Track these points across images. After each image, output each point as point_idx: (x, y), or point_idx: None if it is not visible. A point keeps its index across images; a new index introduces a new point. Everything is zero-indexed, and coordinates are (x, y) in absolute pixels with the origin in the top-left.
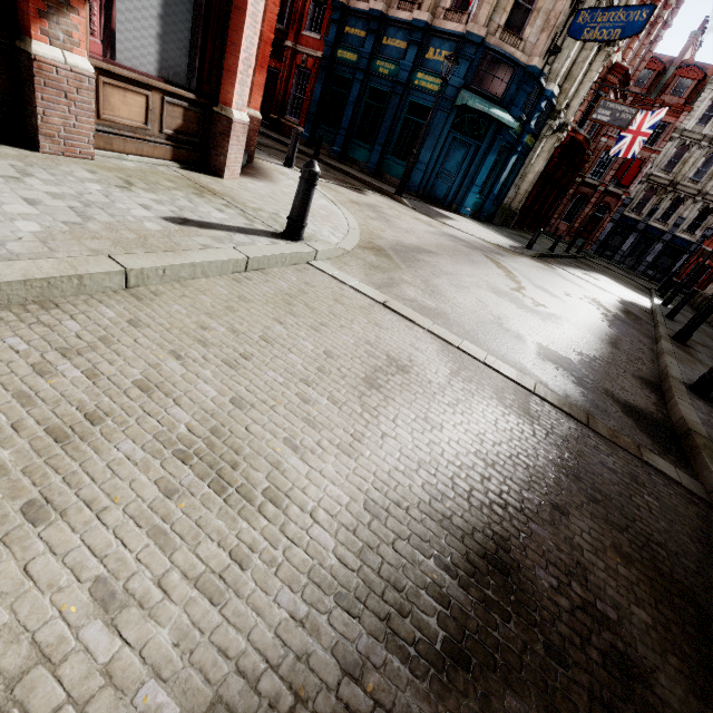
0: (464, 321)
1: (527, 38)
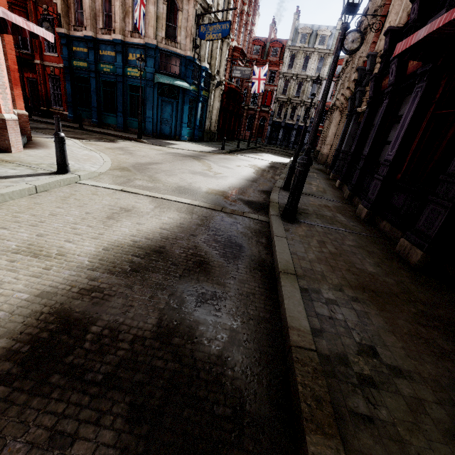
0: (168, 188)
1: (180, 42)
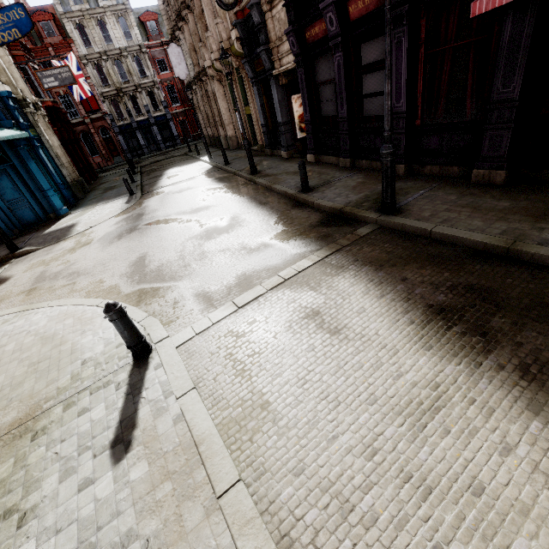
0: (252, 268)
1: None
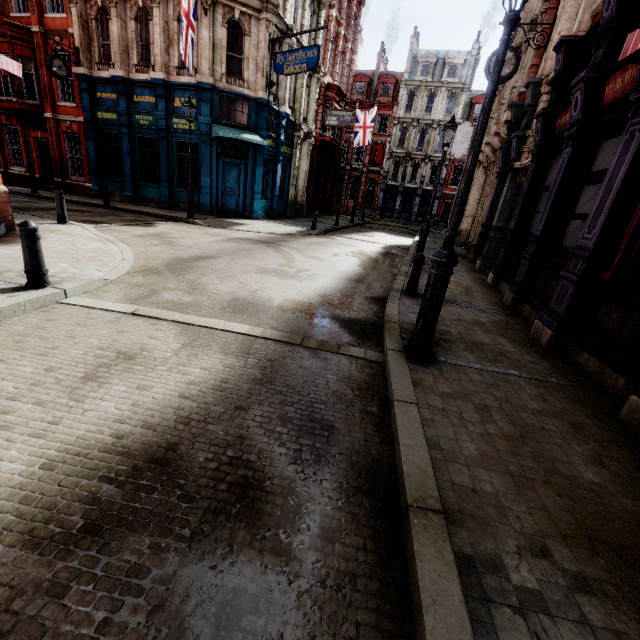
0: (216, 303)
1: (248, 79)
